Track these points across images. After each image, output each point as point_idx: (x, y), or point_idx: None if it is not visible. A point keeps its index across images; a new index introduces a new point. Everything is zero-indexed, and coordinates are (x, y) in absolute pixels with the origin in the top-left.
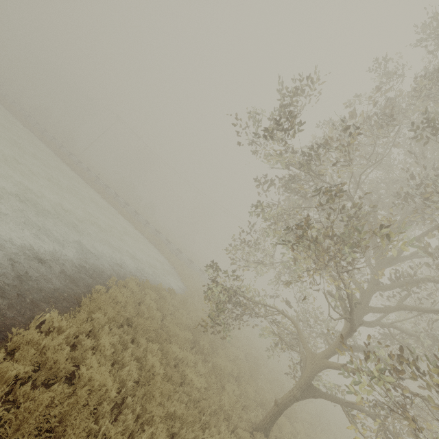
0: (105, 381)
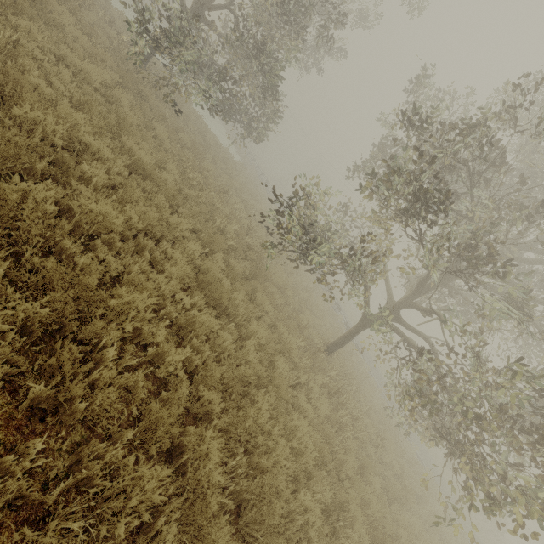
0: None
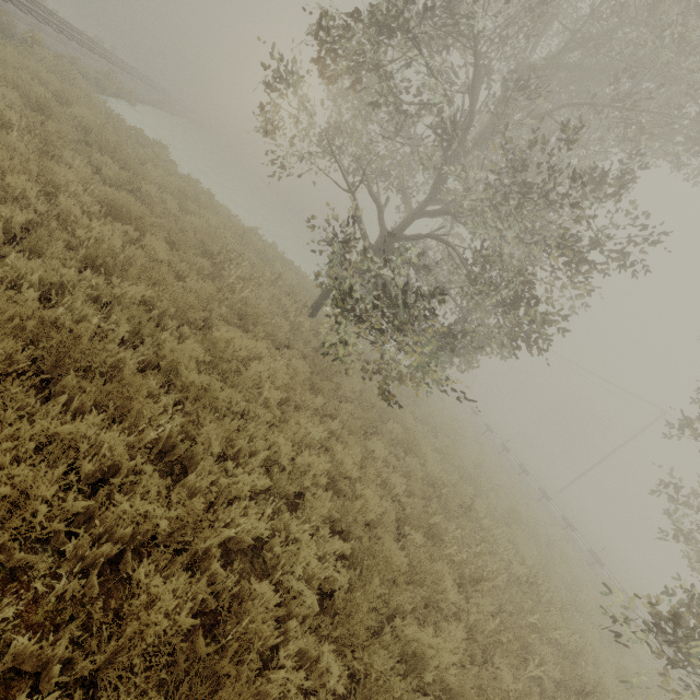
0: (221, 207)
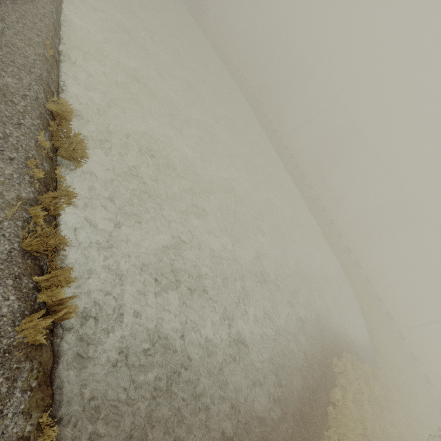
0: None
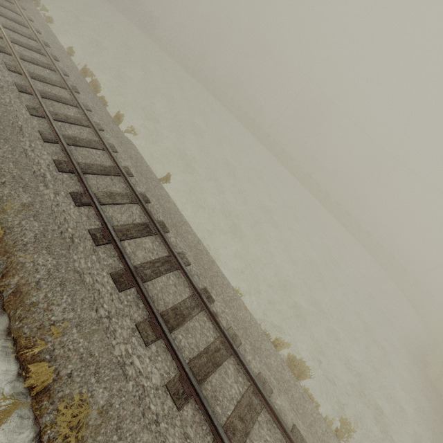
0: None
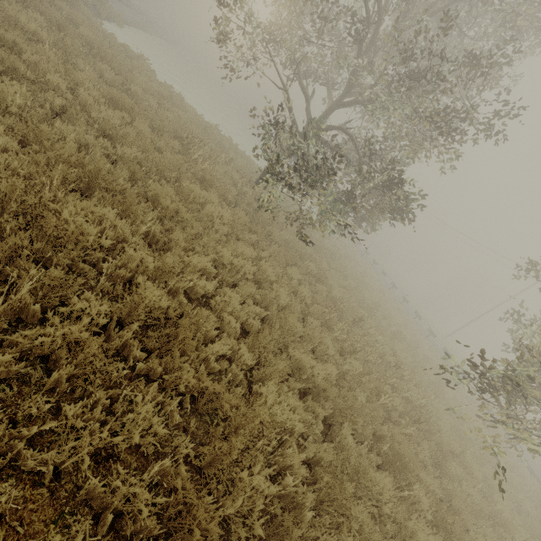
0: (189, 107)
